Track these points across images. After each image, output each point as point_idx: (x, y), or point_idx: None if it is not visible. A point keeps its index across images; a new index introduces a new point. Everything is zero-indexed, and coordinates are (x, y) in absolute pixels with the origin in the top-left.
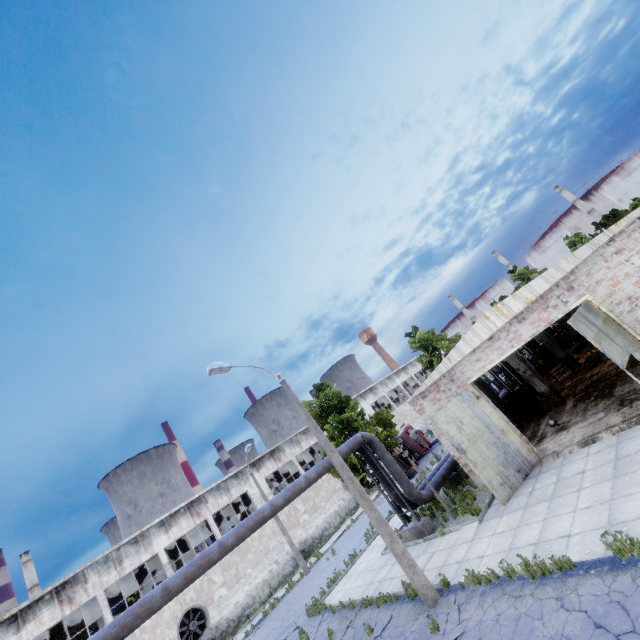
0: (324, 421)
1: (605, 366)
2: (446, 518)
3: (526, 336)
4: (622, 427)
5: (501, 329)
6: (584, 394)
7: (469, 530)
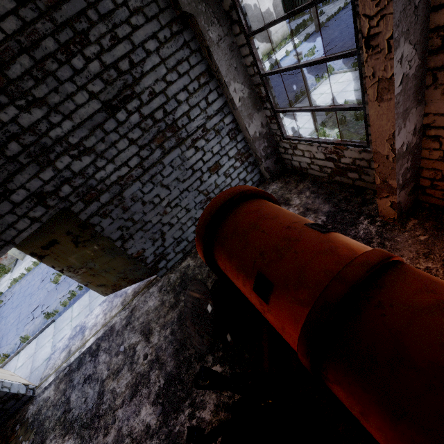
0: None
1: None
2: None
3: None
4: None
5: None
6: None
7: (7, 277)
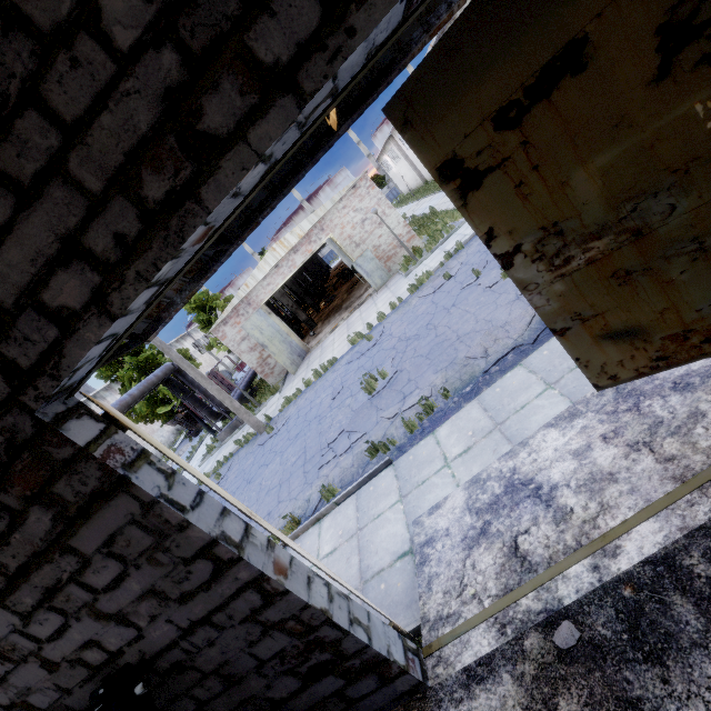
0: (115, 368)
1: (336, 302)
2: (253, 410)
3: (299, 263)
4: (349, 315)
5: (284, 259)
6: (327, 317)
7: (274, 399)
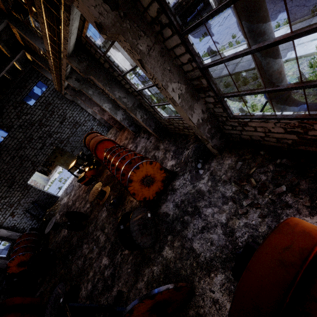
0: None
1: None
2: None
3: None
4: (59, 166)
5: None
6: (54, 167)
7: None
